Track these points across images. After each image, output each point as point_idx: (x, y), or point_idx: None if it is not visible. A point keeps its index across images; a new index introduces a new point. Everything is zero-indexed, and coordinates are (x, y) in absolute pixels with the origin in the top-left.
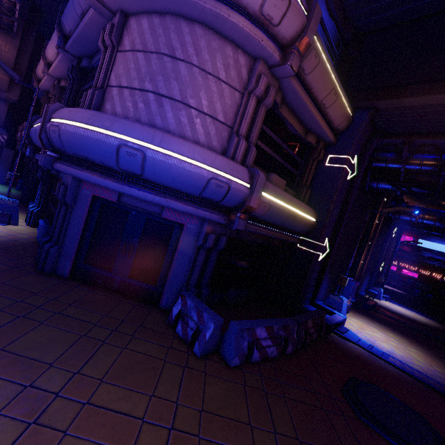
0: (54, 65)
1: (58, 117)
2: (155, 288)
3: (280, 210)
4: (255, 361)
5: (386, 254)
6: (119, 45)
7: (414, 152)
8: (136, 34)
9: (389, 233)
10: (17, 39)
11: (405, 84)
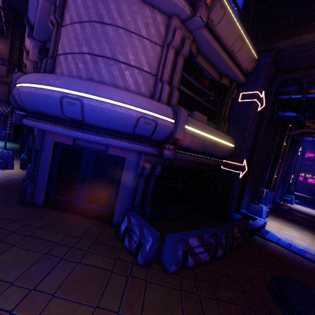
0: (30, 51)
1: (18, 82)
2: (108, 210)
3: (203, 139)
4: (190, 266)
5: (294, 168)
6: (62, 21)
7: (313, 83)
8: (73, 10)
9: (295, 152)
10: (8, 39)
11: (302, 24)
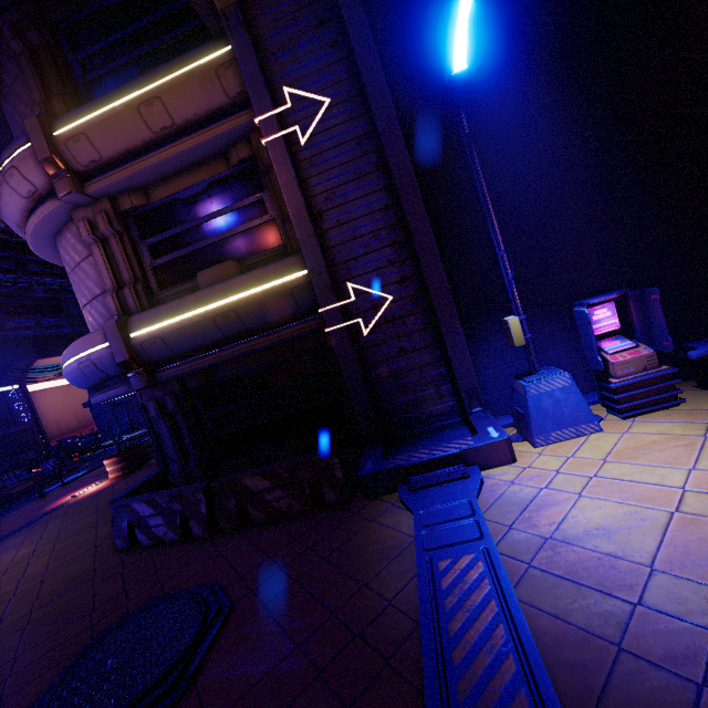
0: None
1: None
2: None
3: (184, 328)
4: (147, 545)
5: None
6: None
7: None
8: None
9: None
10: None
11: None
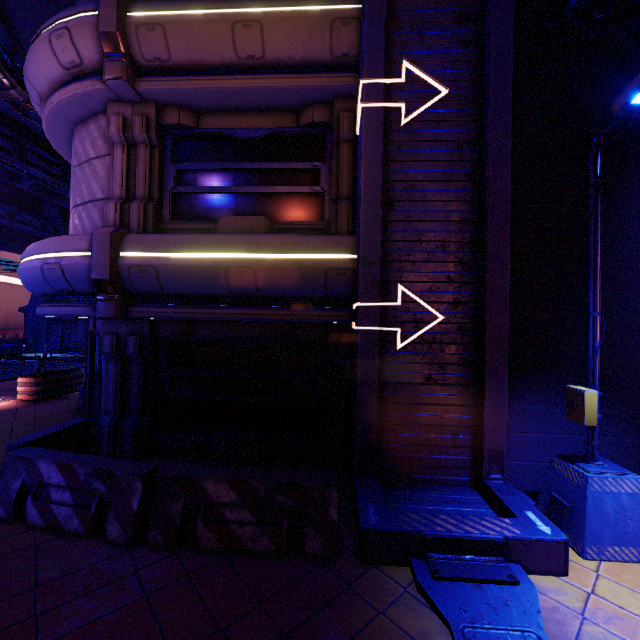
0: None
1: None
2: None
3: (188, 267)
4: (35, 525)
5: None
6: None
7: None
8: None
9: None
10: None
11: None
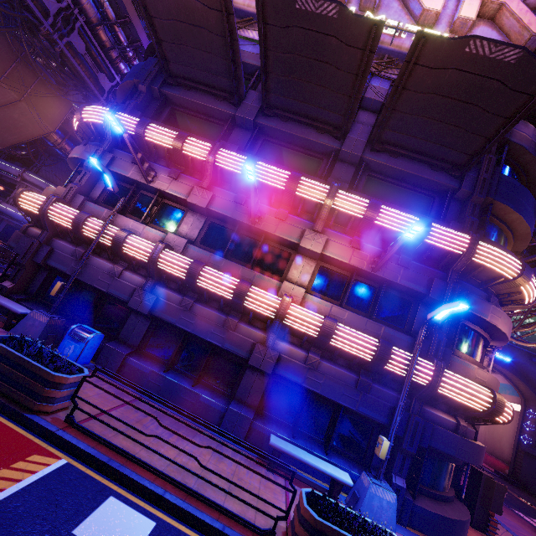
0: None
1: (6, 206)
2: None
3: None
4: None
5: None
6: None
7: None
8: None
9: None
10: None
11: None
